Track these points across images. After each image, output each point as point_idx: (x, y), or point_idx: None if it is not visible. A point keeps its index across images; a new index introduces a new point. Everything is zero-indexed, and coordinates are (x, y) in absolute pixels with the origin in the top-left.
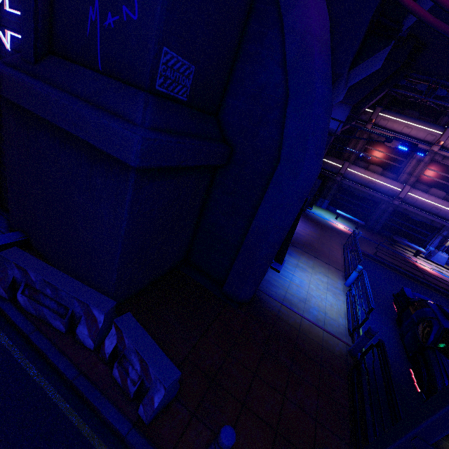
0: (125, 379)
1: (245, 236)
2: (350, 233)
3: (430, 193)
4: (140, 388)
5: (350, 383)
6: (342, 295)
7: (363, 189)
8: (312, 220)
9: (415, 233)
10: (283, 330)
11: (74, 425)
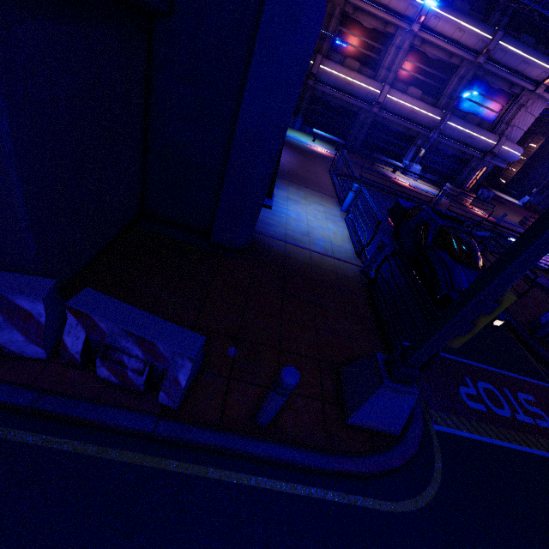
0: (123, 373)
1: (227, 152)
2: (332, 156)
3: (408, 94)
4: (151, 375)
5: (369, 298)
6: (341, 221)
7: (340, 95)
8: (289, 145)
9: (393, 147)
10: (295, 268)
11: (67, 452)
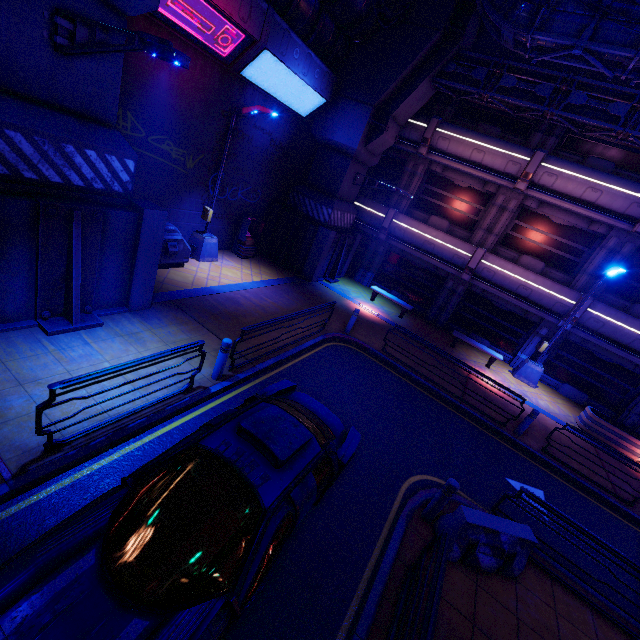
0: None
1: None
2: (374, 319)
3: (520, 264)
4: None
5: None
6: (172, 388)
7: (418, 254)
8: (307, 293)
9: (502, 331)
10: None
11: None
